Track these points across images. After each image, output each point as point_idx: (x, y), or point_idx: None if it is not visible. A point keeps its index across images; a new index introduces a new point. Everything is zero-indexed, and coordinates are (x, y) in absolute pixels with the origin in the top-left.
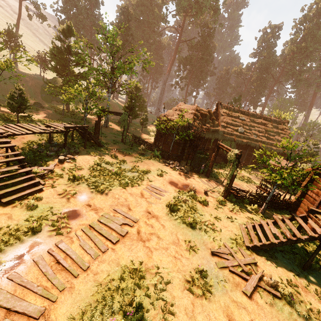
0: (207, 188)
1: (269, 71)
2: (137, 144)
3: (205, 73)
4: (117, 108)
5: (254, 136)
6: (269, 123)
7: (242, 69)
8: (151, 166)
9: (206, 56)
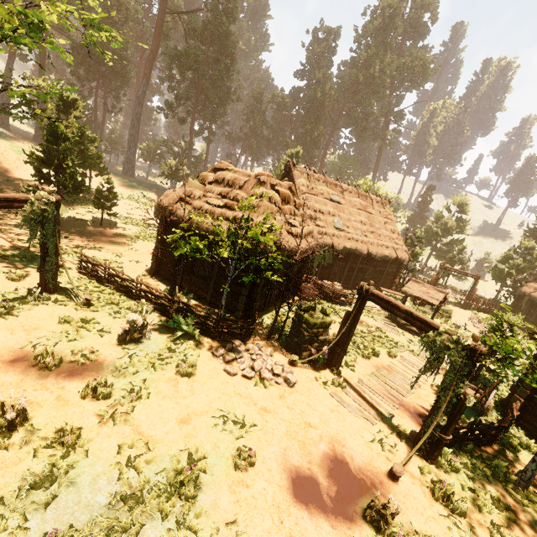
0: (375, 436)
1: (325, 108)
2: (104, 289)
3: (226, 95)
4: (10, 155)
5: (357, 234)
6: (370, 206)
7: (286, 98)
8: (191, 411)
9: (225, 57)
